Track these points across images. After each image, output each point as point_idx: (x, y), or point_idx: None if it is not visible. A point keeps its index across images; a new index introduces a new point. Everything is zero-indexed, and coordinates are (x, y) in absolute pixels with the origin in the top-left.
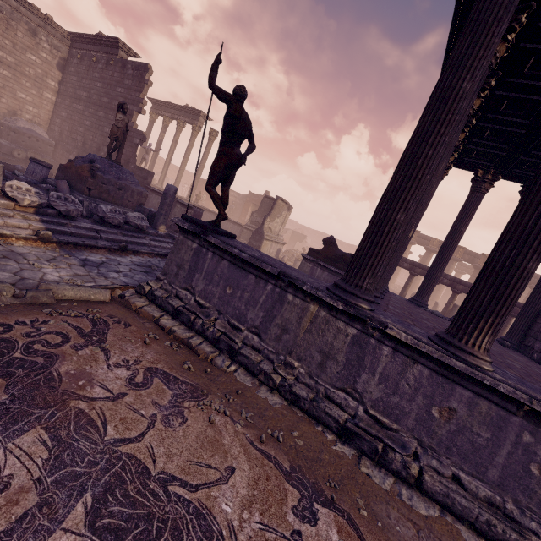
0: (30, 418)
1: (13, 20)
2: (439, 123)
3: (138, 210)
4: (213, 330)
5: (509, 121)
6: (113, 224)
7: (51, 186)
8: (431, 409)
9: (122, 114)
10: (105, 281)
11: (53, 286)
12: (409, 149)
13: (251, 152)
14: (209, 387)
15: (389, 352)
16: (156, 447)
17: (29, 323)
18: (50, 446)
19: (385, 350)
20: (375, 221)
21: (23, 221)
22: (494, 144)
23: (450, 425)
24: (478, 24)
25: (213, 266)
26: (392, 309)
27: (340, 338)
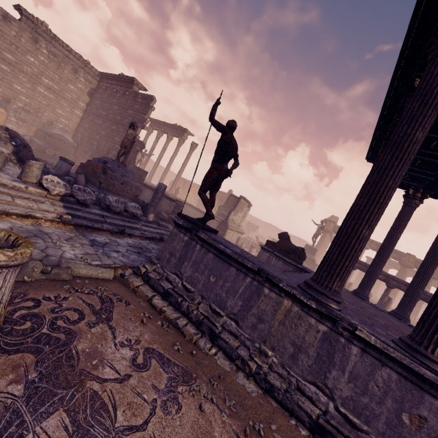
0: (55, 399)
1: (63, 63)
2: (397, 161)
3: (135, 201)
4: (197, 313)
5: (437, 155)
6: (116, 211)
7: (72, 178)
8: (401, 414)
9: (132, 130)
10: (108, 260)
11: (72, 265)
12: (371, 178)
13: (235, 168)
14: (196, 370)
15: (357, 351)
16: (159, 437)
17: (53, 298)
18: (70, 432)
19: (354, 349)
20: (343, 233)
21: (51, 206)
22: (424, 171)
23: (421, 434)
24: (426, 91)
25: (200, 257)
26: (349, 305)
27: (311, 333)
